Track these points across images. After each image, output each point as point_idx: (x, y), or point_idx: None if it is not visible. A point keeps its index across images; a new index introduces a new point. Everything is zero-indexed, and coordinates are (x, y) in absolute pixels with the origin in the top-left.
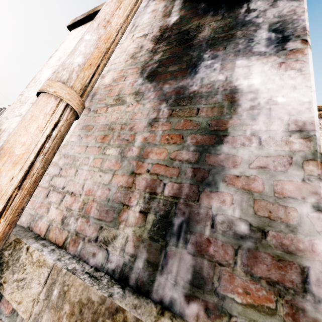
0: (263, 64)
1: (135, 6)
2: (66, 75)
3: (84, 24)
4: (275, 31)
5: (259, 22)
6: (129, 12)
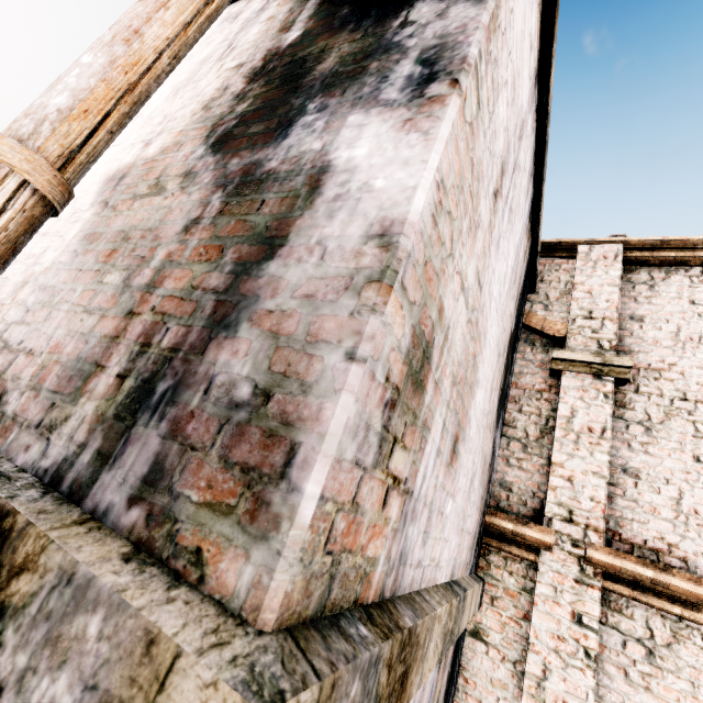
0: (383, 121)
1: (207, 6)
2: (29, 127)
3: None
4: (425, 63)
5: (410, 47)
6: (190, 17)
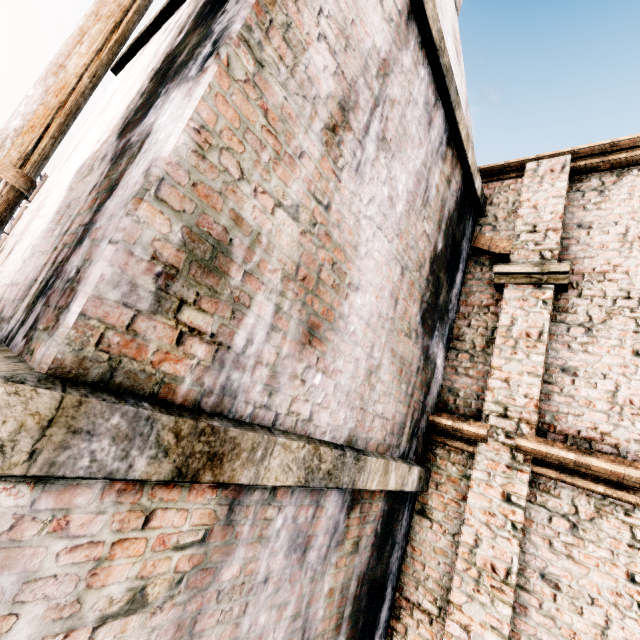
0: (181, 93)
1: (114, 33)
2: None
3: (129, 62)
4: (214, 43)
5: (215, 32)
6: (101, 45)
